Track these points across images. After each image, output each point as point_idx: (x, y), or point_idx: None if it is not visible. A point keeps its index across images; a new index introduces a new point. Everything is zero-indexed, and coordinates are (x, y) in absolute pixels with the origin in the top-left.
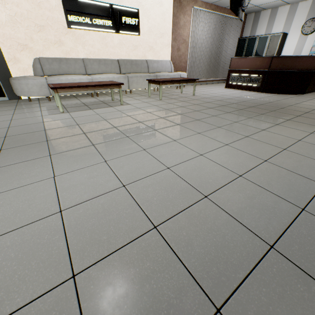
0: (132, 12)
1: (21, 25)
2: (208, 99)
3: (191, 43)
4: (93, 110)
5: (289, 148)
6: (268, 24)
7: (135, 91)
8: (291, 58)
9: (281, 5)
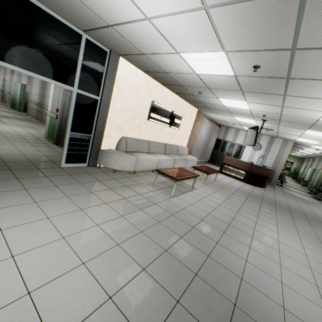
0: (179, 116)
1: (124, 113)
2: (229, 187)
3: (198, 137)
4: (188, 195)
5: (320, 239)
6: (234, 136)
7: None
8: (262, 168)
9: (242, 130)
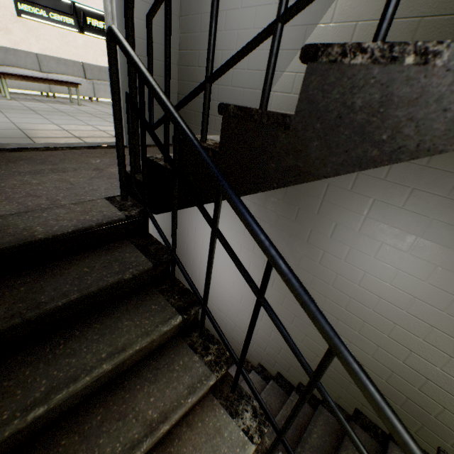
0: (99, 15)
1: None
2: None
3: None
4: (46, 104)
5: None
6: None
7: (105, 102)
8: None
9: None
